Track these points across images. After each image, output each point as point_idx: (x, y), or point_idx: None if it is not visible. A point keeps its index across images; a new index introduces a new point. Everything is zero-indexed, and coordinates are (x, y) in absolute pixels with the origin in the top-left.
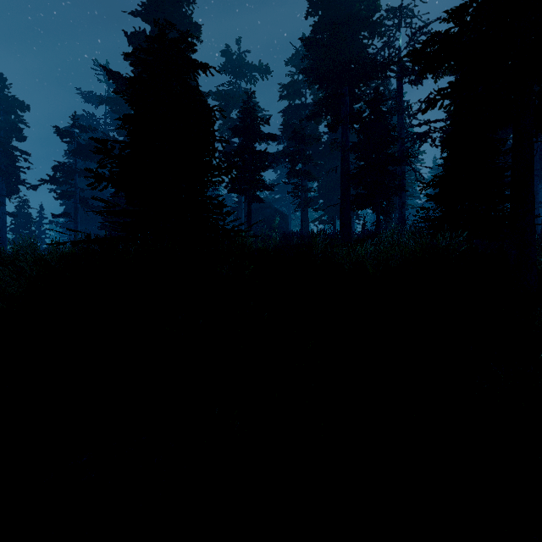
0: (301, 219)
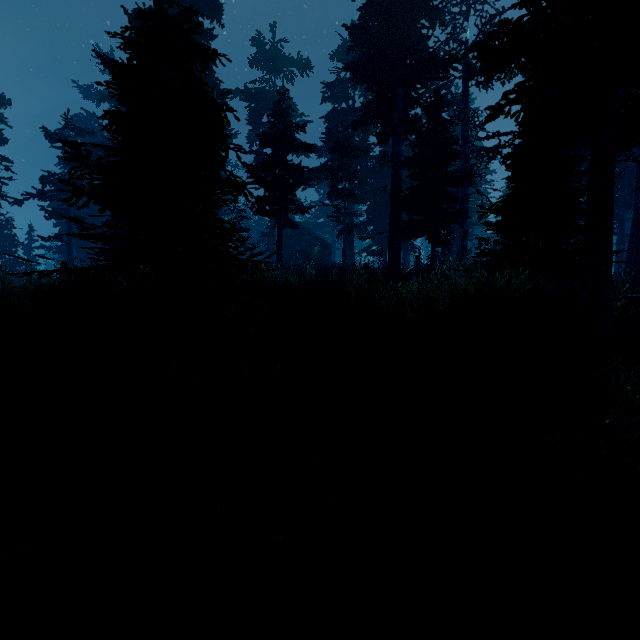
0: (344, 249)
